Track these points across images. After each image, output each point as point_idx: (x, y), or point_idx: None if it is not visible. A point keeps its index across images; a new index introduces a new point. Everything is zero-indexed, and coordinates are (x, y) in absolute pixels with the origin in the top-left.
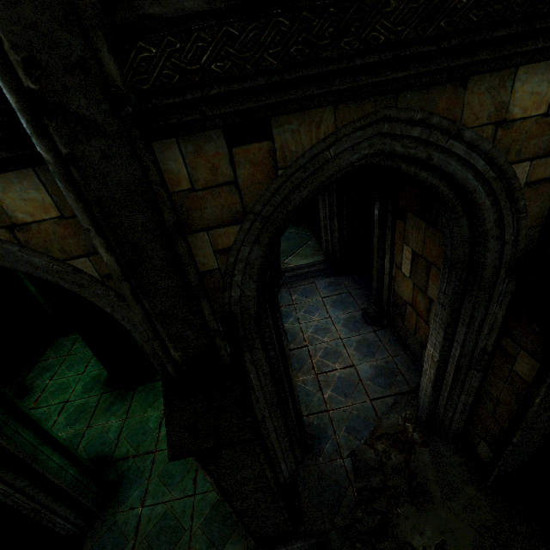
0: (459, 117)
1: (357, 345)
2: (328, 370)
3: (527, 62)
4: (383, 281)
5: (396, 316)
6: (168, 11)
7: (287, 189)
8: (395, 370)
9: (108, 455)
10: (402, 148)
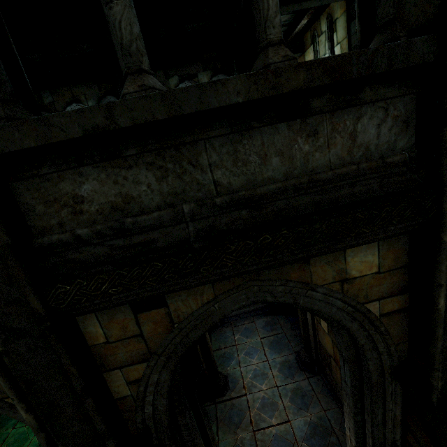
0: (310, 280)
1: (292, 394)
2: (265, 426)
3: (350, 248)
4: (309, 330)
5: (325, 365)
6: (84, 256)
7: (184, 332)
8: (329, 429)
9: None
10: (272, 298)
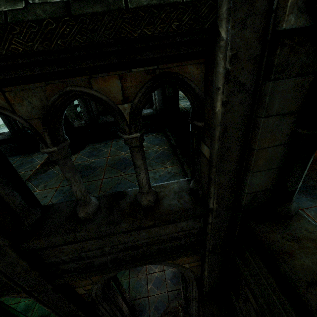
0: None
1: None
2: (152, 272)
3: None
4: None
5: None
6: (66, 266)
7: (108, 275)
8: None
9: (48, 315)
10: None
